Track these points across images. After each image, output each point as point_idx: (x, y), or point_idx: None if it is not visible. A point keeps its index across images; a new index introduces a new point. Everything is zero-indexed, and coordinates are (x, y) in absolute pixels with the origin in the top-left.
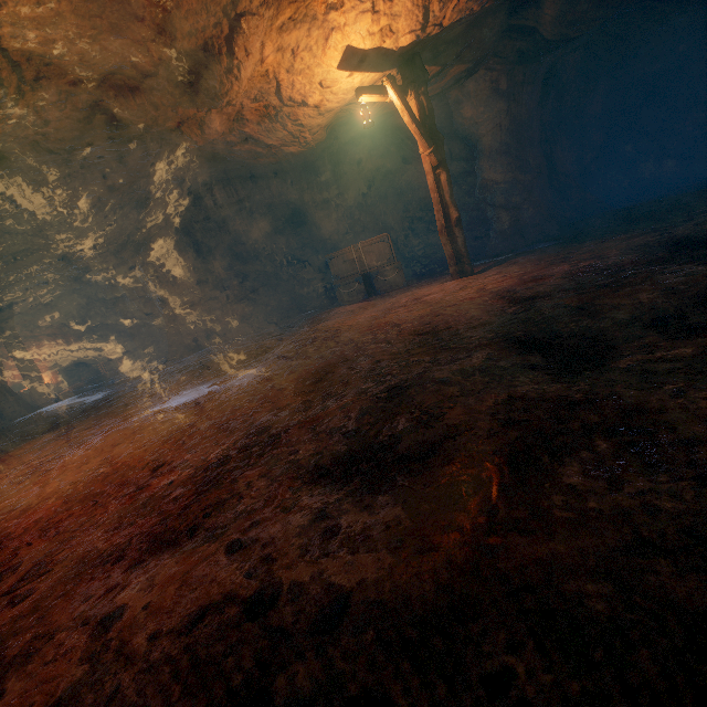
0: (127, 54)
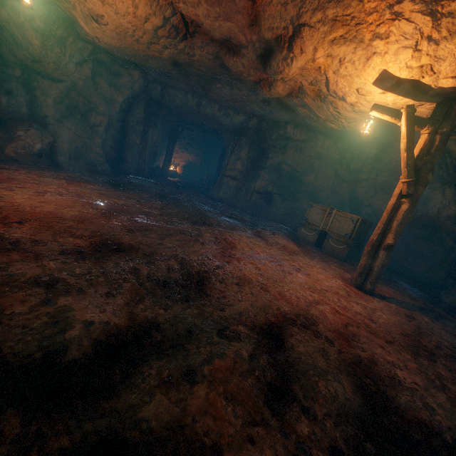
0: (233, 32)
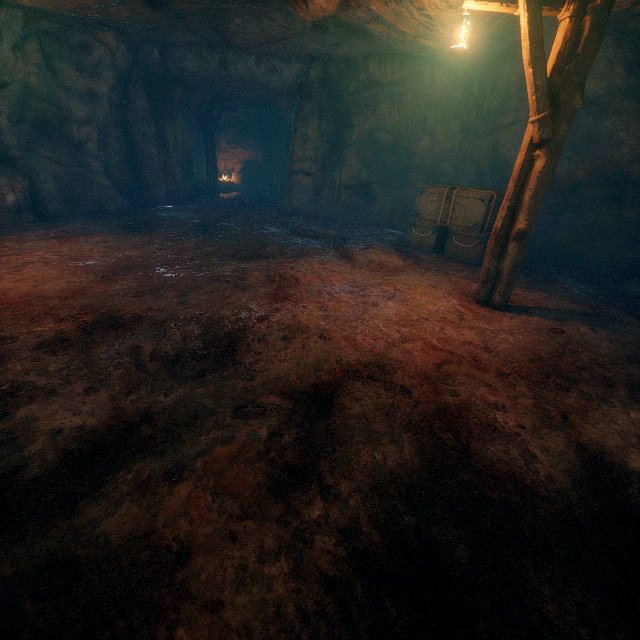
0: None
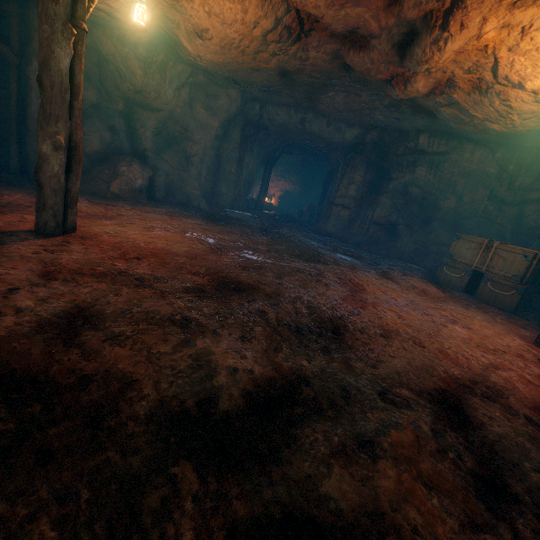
0: (362, 19)
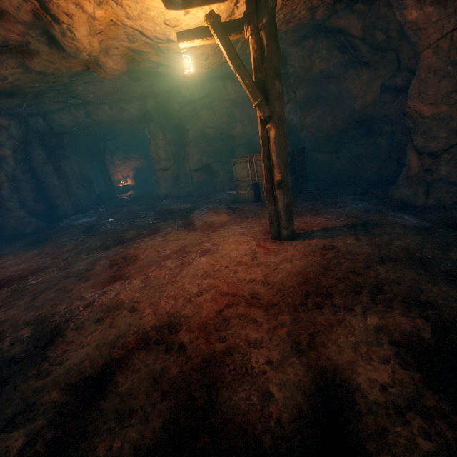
0: None
